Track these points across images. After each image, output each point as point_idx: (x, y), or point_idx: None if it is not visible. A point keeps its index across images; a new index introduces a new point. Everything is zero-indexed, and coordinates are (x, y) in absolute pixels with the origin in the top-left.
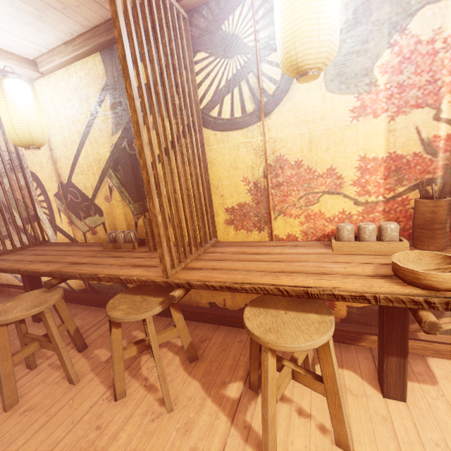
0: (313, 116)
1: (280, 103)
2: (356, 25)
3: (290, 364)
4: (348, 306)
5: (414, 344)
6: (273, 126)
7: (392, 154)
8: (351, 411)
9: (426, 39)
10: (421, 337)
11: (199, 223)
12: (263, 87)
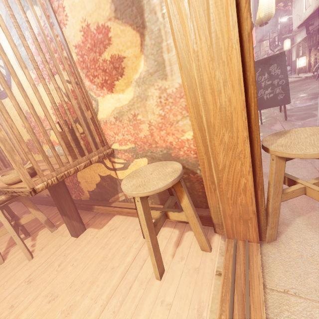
0: (25, 86)
1: (11, 80)
2: (11, 29)
3: (12, 223)
4: (88, 191)
5: (109, 209)
6: (16, 94)
7: (60, 104)
8: (52, 243)
9: (37, 33)
10: (112, 204)
11: (3, 154)
12: (1, 71)
